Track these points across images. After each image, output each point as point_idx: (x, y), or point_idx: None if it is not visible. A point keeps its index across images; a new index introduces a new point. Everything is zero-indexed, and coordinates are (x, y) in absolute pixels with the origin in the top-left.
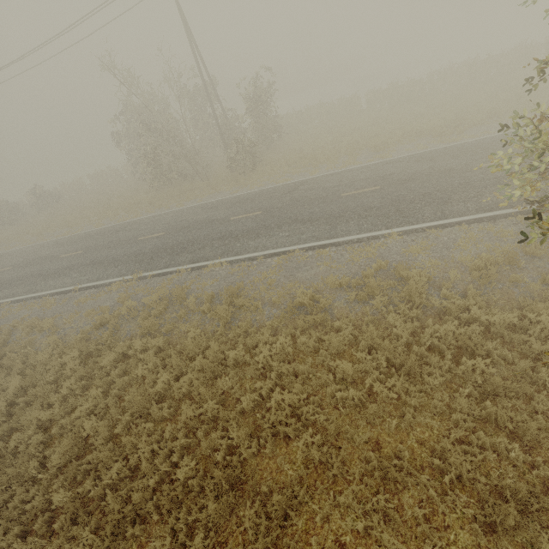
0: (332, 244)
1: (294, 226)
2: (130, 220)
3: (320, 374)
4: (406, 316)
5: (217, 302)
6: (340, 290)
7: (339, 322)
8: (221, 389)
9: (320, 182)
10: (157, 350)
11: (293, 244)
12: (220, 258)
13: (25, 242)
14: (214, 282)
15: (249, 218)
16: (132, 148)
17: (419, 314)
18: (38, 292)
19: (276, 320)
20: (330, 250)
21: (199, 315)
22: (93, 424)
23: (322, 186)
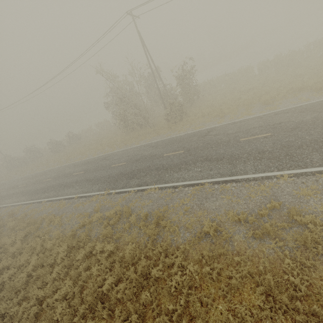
0: (233, 181)
1: (205, 163)
2: (110, 153)
3: (221, 307)
4: (302, 262)
5: (149, 219)
6: (239, 224)
7: (238, 257)
8: (145, 299)
9: (224, 129)
10: (109, 253)
11: (204, 178)
12: (155, 184)
13: (61, 163)
14: (150, 203)
15: (175, 155)
16: (114, 111)
17: (315, 263)
18: (58, 197)
19: (188, 245)
20: (231, 185)
21: (137, 228)
22: (62, 310)
23: (225, 132)
